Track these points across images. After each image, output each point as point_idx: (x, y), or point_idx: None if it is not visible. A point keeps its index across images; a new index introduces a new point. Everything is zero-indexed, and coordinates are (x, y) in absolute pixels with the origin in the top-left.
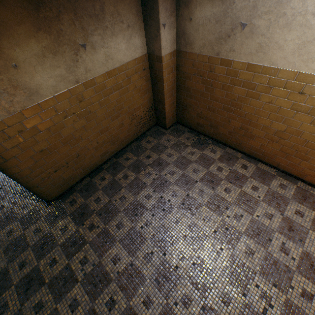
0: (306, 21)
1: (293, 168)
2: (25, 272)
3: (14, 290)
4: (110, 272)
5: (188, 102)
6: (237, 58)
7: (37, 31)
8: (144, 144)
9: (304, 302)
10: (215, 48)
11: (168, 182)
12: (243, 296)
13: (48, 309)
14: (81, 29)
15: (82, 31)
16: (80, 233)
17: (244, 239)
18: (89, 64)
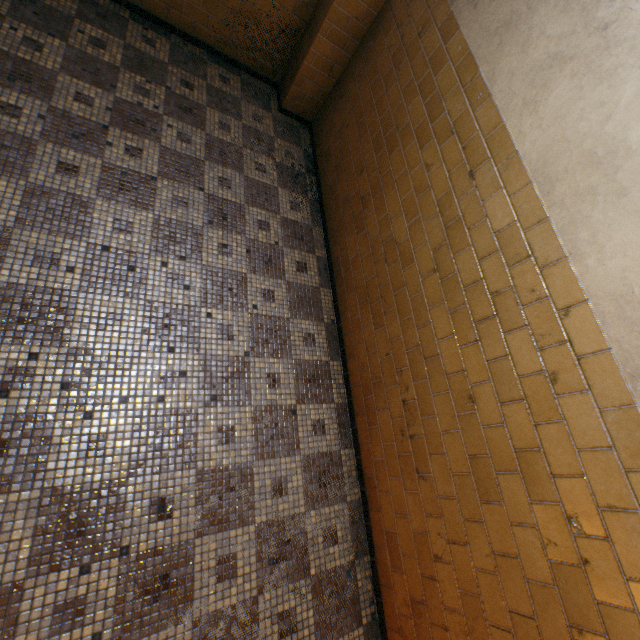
0: (596, 3)
1: (354, 331)
2: None
3: None
4: None
5: (351, 88)
6: (467, 28)
7: None
8: (212, 72)
9: (71, 446)
10: None
11: (155, 134)
12: None
13: None
14: None
15: None
16: None
17: (132, 305)
18: None
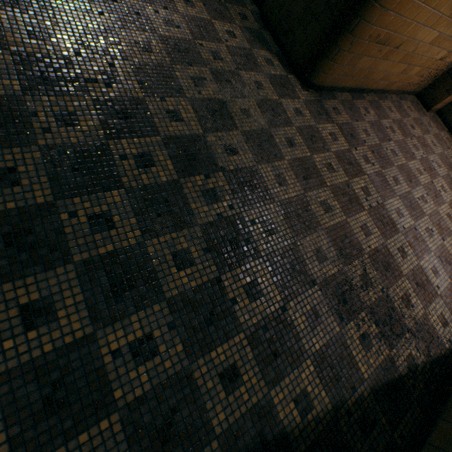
0: None
1: None
2: (297, 155)
3: (288, 166)
4: (396, 223)
5: None
6: None
7: None
8: (405, 108)
9: None
10: None
11: (435, 171)
12: None
13: (338, 217)
14: None
15: None
16: (354, 156)
17: None
18: None
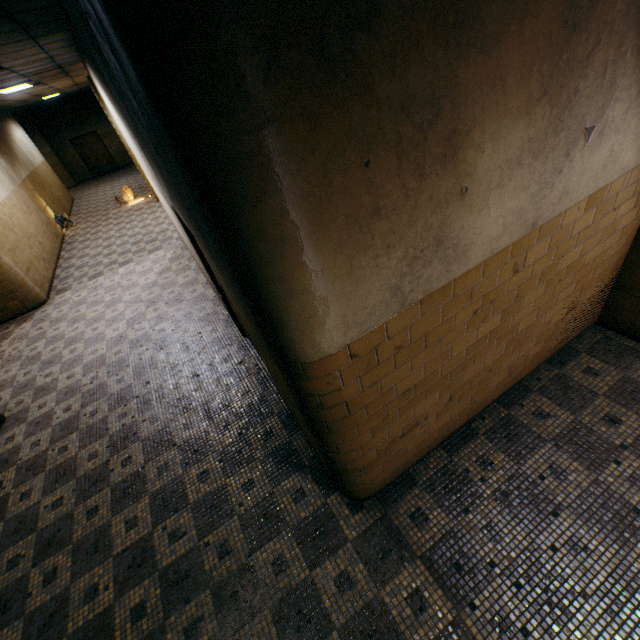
0: None
1: None
2: None
3: None
4: None
5: None
6: None
7: (537, 99)
8: (579, 378)
9: None
10: None
11: None
12: None
13: None
14: (606, 88)
15: (605, 93)
16: (471, 634)
17: None
18: (573, 178)
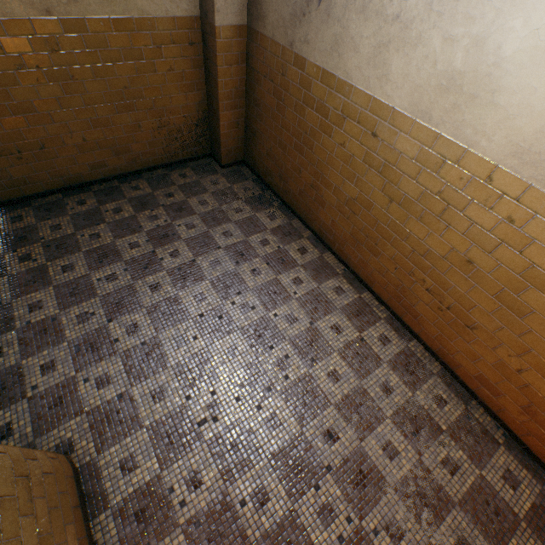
0: (383, 7)
1: (363, 267)
2: None
3: None
4: (18, 320)
5: (257, 126)
6: (312, 57)
7: None
8: (174, 177)
9: (263, 428)
10: (289, 34)
11: (176, 236)
12: (187, 398)
13: None
14: None
15: None
16: (5, 260)
17: (235, 336)
18: None
